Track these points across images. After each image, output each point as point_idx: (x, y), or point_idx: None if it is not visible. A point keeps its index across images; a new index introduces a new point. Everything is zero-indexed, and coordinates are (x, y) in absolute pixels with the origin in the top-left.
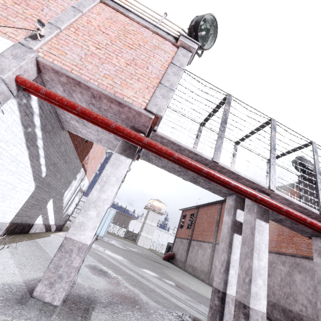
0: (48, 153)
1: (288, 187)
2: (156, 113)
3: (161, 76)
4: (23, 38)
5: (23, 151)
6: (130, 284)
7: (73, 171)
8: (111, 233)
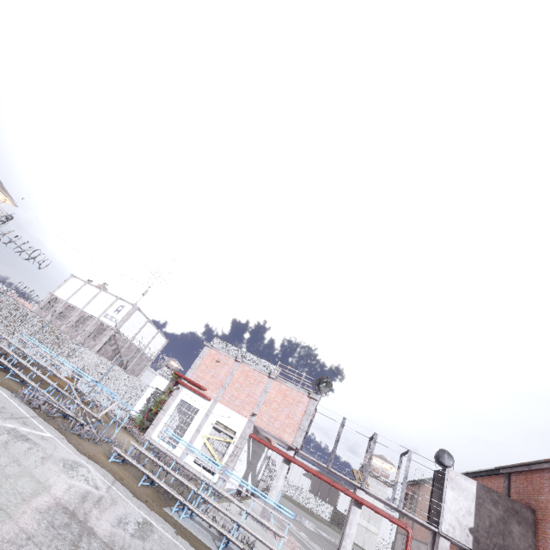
0: (253, 448)
1: (478, 474)
2: (296, 446)
3: (300, 422)
4: (250, 417)
5: (246, 454)
6: (296, 540)
7: (263, 448)
8: (308, 511)
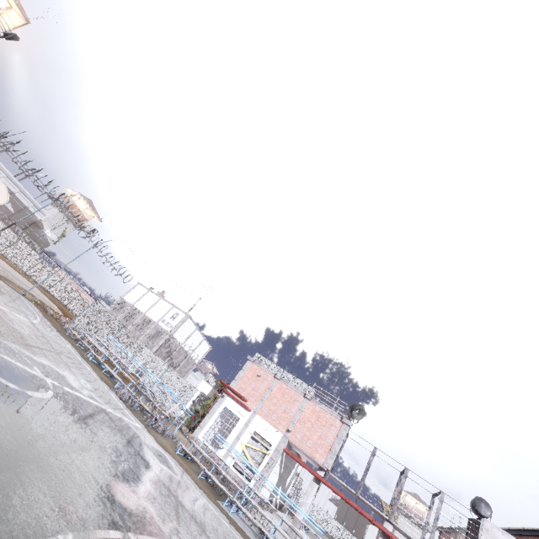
0: (285, 462)
1: (521, 533)
2: (327, 468)
3: (332, 444)
4: (285, 432)
5: (279, 467)
6: None
7: (293, 464)
8: None
